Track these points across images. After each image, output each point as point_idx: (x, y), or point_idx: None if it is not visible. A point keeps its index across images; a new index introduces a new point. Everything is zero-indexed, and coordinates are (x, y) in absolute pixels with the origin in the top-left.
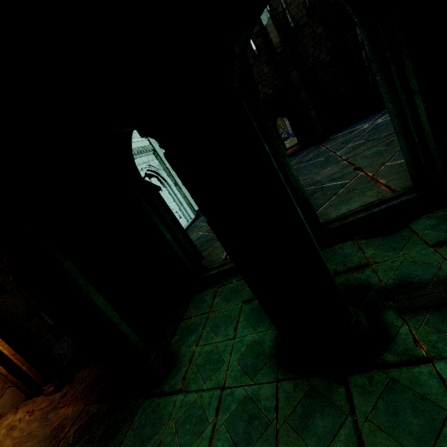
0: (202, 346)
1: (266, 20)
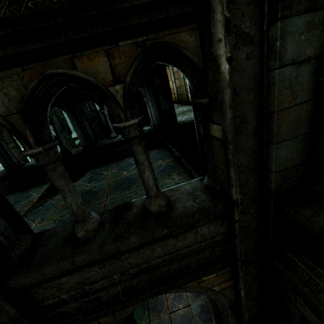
0: None
1: (99, 108)
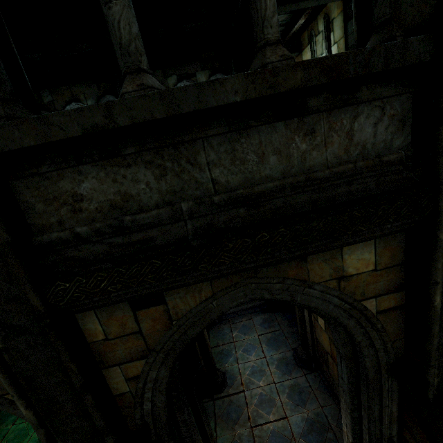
0: (18, 424)
1: None
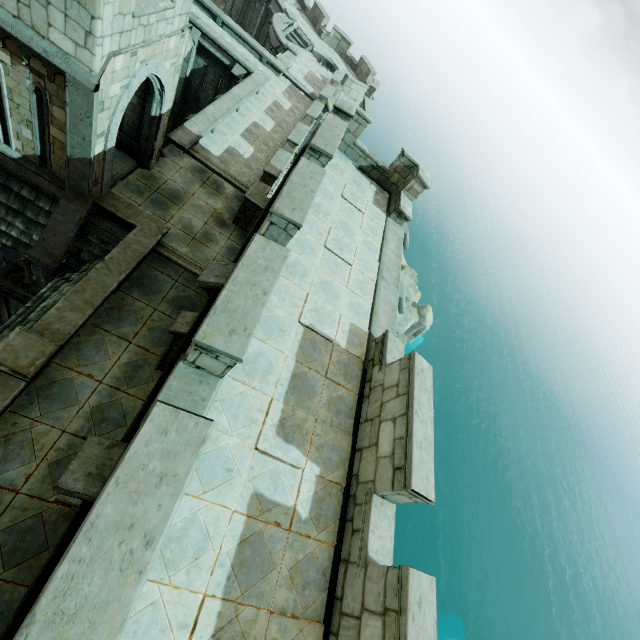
0: None
1: (181, 76)
